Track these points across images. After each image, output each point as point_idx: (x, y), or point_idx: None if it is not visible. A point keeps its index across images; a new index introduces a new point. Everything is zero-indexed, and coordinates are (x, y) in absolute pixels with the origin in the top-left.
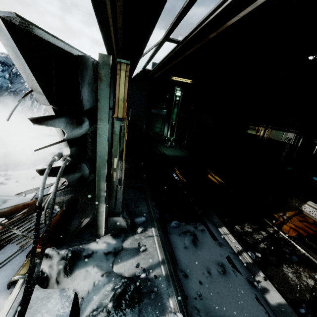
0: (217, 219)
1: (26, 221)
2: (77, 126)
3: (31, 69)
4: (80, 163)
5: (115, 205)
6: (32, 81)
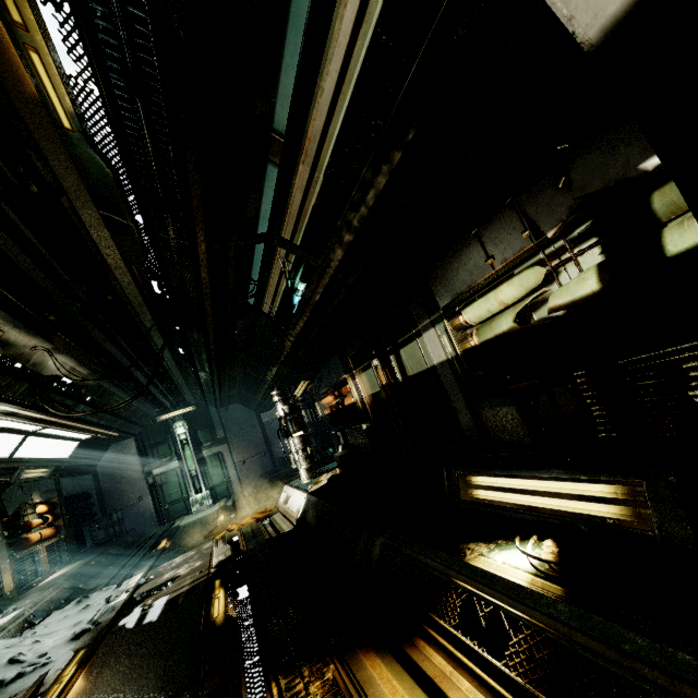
0: (146, 568)
1: None
2: None
3: None
4: None
5: None
6: None
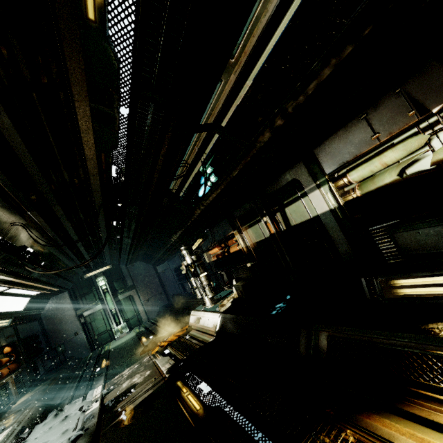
0: (101, 382)
1: None
2: None
3: None
4: None
5: None
6: None
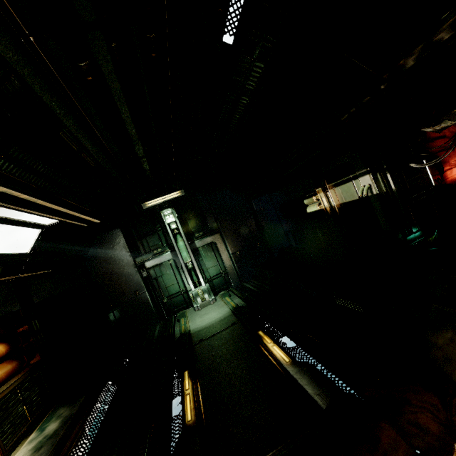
0: None
1: None
2: None
3: None
4: None
5: None
6: None
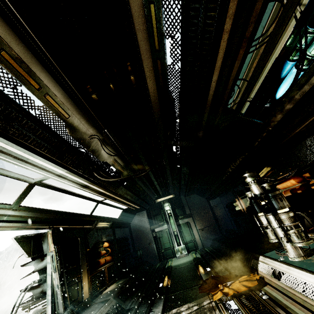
0: (160, 308)
1: None
2: (41, 262)
3: (22, 247)
4: (44, 283)
5: (58, 306)
6: (23, 251)
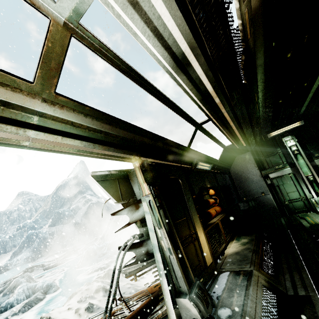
0: None
1: (135, 303)
2: (135, 210)
3: (105, 189)
4: (148, 239)
5: (177, 281)
6: (108, 194)
